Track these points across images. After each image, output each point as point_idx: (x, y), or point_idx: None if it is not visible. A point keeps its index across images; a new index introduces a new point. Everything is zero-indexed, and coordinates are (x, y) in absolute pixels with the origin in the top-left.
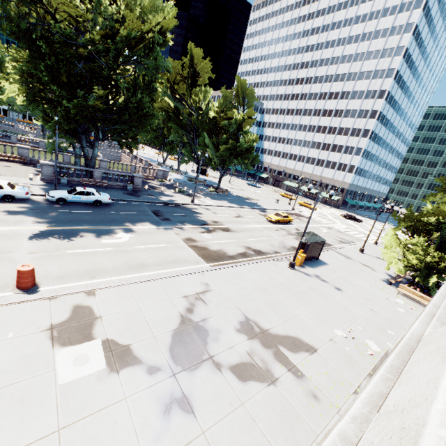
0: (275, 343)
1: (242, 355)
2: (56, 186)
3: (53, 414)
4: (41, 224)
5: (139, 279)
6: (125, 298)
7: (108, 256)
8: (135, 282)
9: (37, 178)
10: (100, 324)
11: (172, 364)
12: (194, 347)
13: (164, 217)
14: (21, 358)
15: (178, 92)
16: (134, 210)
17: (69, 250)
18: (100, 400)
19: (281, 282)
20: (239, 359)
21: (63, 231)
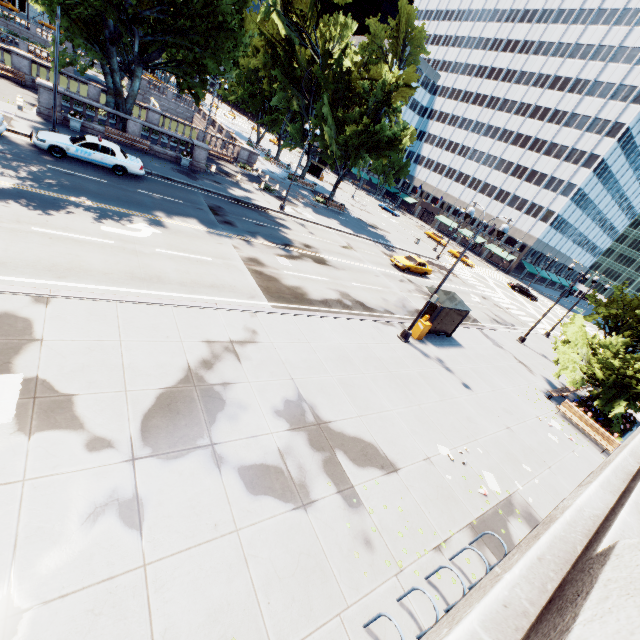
0: (333, 445)
1: (269, 453)
2: (54, 126)
3: None
4: (6, 177)
5: (138, 298)
6: (100, 321)
7: (102, 252)
8: (130, 301)
9: (33, 111)
10: (34, 351)
11: (137, 442)
12: (190, 423)
13: (226, 219)
14: None
15: (295, 8)
16: (180, 197)
17: (37, 227)
18: None
19: (378, 356)
20: (260, 458)
21: (41, 197)
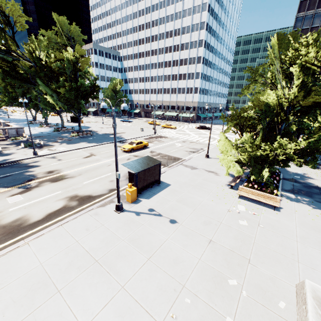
0: None
1: None
2: None
3: None
4: None
5: None
6: None
7: None
8: None
9: None
10: None
11: None
12: None
13: None
14: None
15: None
16: None
17: None
18: None
19: (87, 249)
20: None
21: None
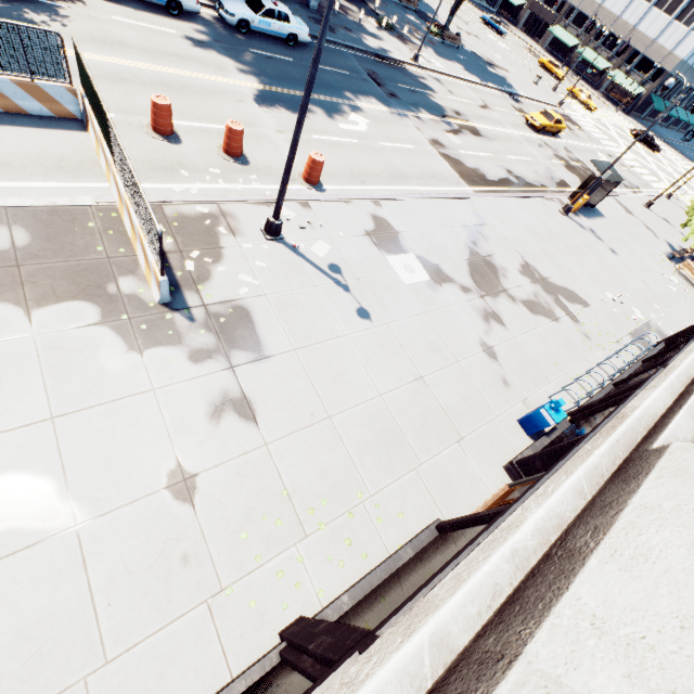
0: (554, 291)
1: (529, 295)
2: None
3: (414, 303)
4: (250, 77)
5: (412, 195)
6: (410, 216)
7: (360, 154)
8: (410, 198)
9: None
10: (404, 240)
11: (477, 289)
12: (489, 279)
13: (389, 91)
14: (365, 257)
15: None
16: (344, 67)
17: (314, 135)
18: (438, 301)
19: (554, 230)
20: (527, 298)
21: (285, 98)
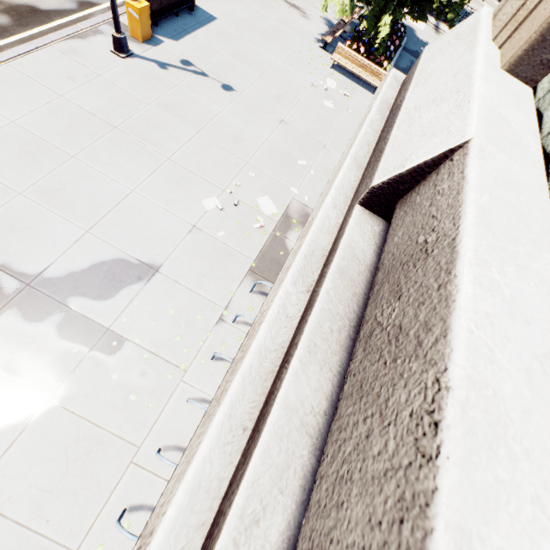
0: (62, 298)
1: None
2: None
3: None
4: None
5: None
6: None
7: None
8: None
9: None
10: None
11: None
12: None
13: None
14: None
15: None
16: None
17: None
18: None
19: (89, 110)
20: None
21: None
